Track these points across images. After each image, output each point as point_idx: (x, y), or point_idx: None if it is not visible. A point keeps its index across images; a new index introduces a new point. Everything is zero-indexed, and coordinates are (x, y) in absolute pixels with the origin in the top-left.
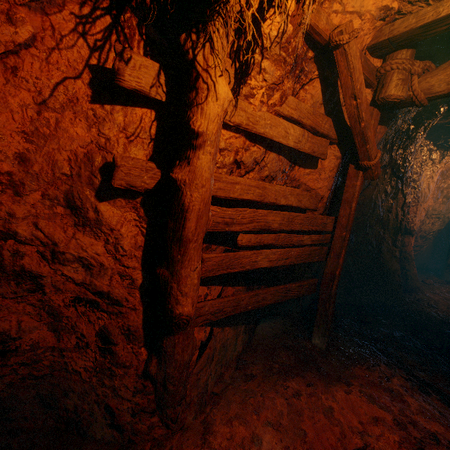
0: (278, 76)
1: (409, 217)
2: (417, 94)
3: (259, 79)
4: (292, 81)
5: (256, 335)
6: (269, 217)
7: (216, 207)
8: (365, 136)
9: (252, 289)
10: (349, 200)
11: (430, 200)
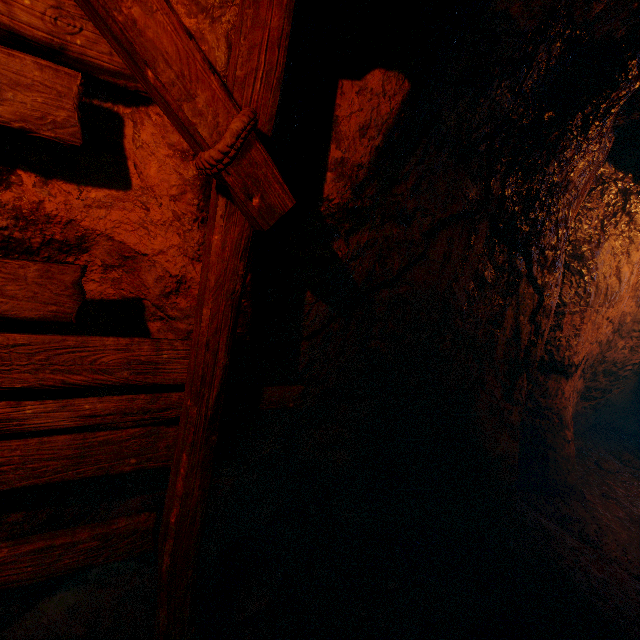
0: None
1: (562, 337)
2: None
3: None
4: None
5: (4, 638)
6: None
7: None
8: (107, 19)
9: None
10: (202, 296)
11: (628, 302)
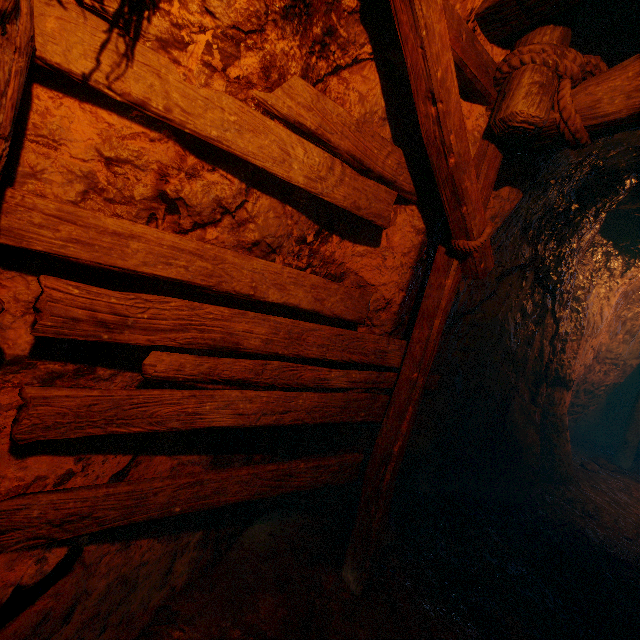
0: (246, 10)
1: (565, 358)
2: (568, 117)
3: (192, 5)
4: (299, 45)
5: (236, 549)
6: (237, 324)
7: (70, 282)
8: (458, 187)
9: (230, 460)
10: (431, 313)
11: (604, 335)
